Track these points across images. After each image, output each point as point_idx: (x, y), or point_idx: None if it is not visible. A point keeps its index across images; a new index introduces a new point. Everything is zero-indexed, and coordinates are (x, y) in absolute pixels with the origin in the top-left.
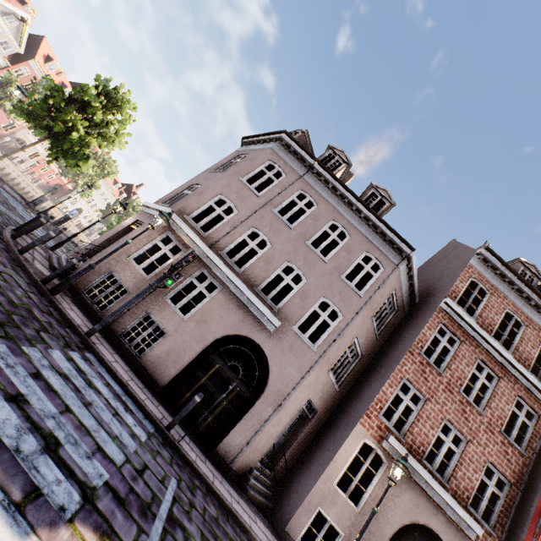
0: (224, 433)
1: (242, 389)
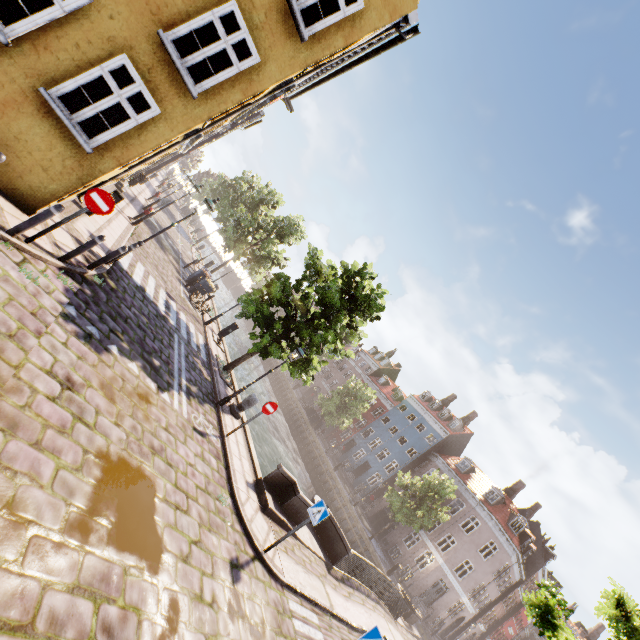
0: (445, 632)
1: (454, 623)
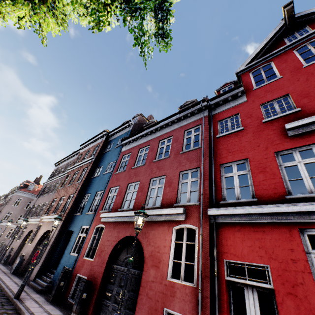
0: None
1: None
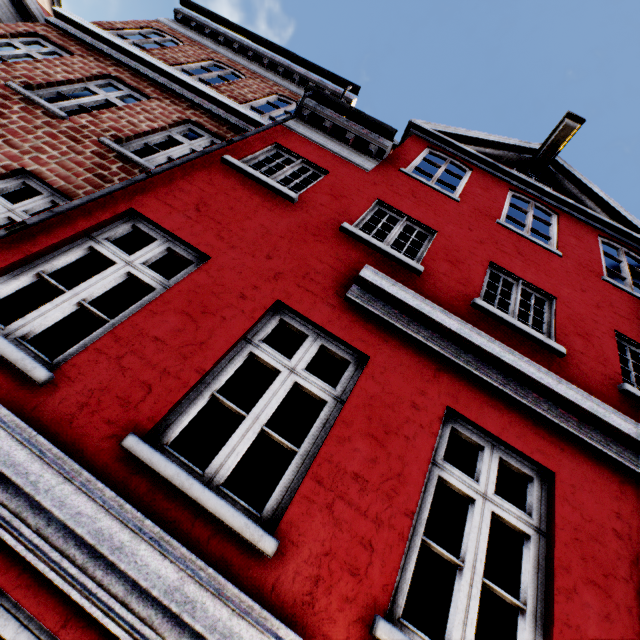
0: None
1: None
